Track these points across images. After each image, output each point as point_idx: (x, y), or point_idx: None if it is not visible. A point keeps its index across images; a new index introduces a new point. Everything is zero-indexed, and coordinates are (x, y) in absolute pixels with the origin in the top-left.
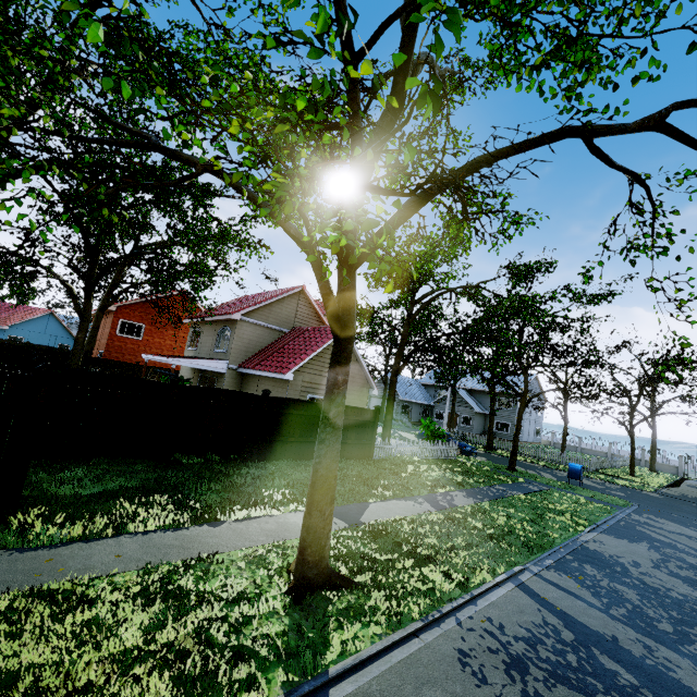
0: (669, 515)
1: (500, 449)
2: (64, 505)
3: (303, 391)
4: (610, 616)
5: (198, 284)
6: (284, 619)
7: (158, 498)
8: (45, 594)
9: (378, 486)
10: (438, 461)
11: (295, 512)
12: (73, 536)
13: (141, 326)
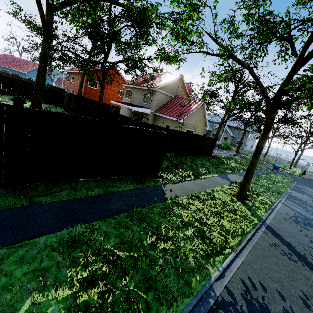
0: (307, 186)
1: (240, 152)
2: (162, 170)
3: (185, 127)
4: (308, 214)
5: (154, 77)
6: (243, 206)
7: (181, 169)
8: (194, 196)
9: (225, 168)
10: (228, 158)
11: (213, 176)
12: (178, 180)
13: (96, 82)
